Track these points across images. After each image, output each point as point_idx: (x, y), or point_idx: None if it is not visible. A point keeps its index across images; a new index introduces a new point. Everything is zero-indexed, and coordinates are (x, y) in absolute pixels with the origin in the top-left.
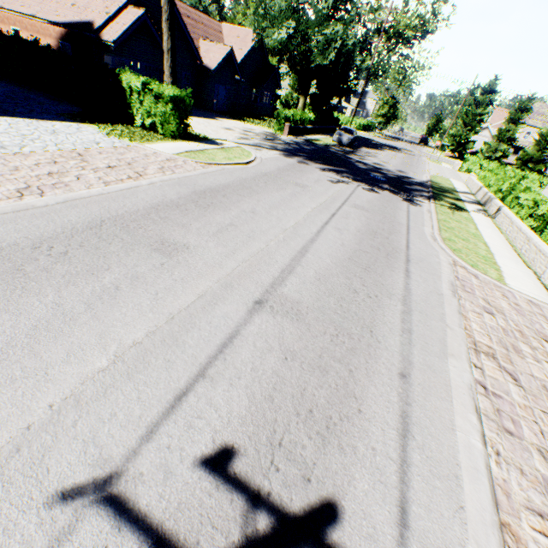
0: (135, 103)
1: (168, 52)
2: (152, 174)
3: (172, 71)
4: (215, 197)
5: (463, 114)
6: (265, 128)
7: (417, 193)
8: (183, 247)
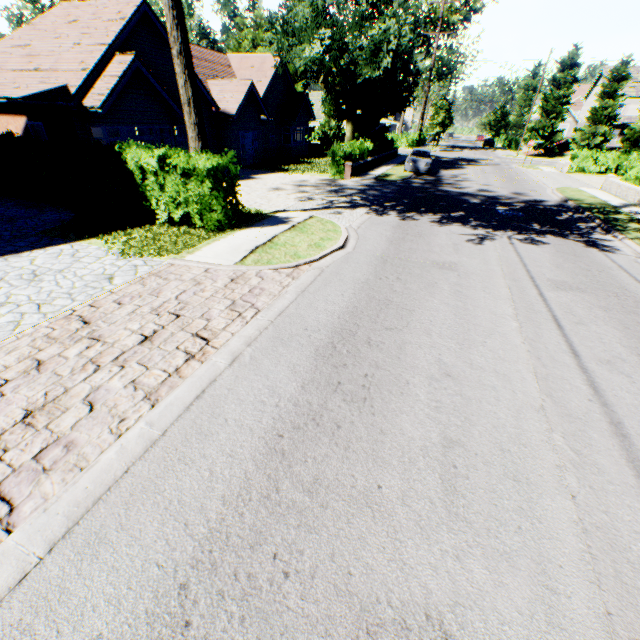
0: (152, 189)
1: (188, 102)
2: (224, 327)
3: (199, 129)
4: (358, 353)
5: (541, 100)
6: (316, 173)
7: (580, 224)
8: (433, 636)
